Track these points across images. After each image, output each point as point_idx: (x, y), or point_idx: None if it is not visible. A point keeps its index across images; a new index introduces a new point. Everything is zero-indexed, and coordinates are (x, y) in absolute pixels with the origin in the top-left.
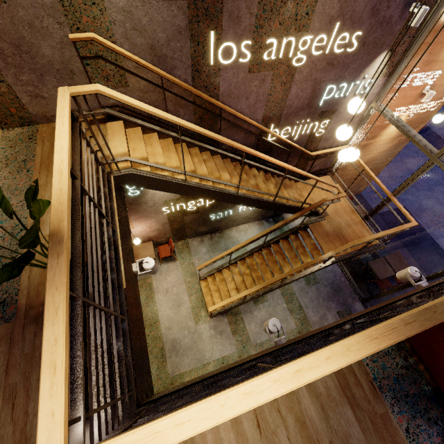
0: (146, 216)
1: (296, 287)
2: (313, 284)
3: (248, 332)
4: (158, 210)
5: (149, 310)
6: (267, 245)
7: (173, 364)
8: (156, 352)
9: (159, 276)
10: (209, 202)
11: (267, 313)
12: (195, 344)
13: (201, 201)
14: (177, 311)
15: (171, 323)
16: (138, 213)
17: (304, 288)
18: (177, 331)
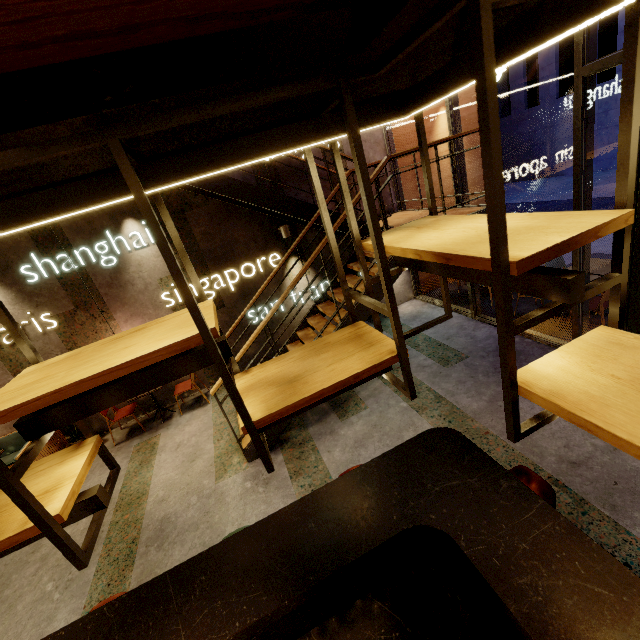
0: (141, 313)
1: (423, 375)
2: (456, 362)
3: (327, 466)
4: (156, 300)
5: (136, 480)
6: (322, 296)
7: (146, 568)
8: (119, 550)
9: (174, 430)
10: (233, 281)
11: (367, 425)
12: (208, 515)
13: (218, 279)
14: (187, 468)
15: (168, 491)
16: (126, 306)
17: (440, 371)
18: (177, 500)
